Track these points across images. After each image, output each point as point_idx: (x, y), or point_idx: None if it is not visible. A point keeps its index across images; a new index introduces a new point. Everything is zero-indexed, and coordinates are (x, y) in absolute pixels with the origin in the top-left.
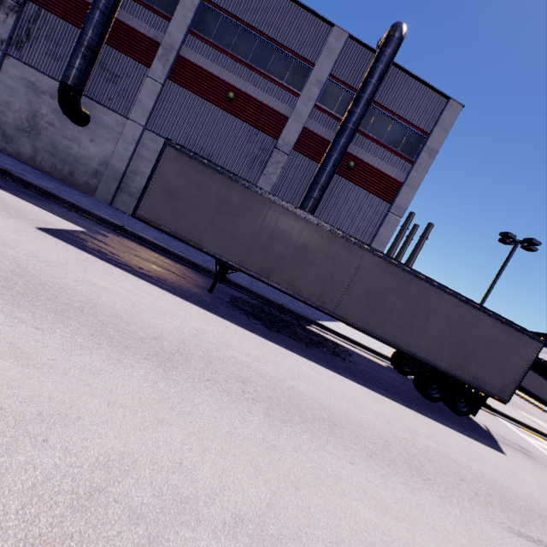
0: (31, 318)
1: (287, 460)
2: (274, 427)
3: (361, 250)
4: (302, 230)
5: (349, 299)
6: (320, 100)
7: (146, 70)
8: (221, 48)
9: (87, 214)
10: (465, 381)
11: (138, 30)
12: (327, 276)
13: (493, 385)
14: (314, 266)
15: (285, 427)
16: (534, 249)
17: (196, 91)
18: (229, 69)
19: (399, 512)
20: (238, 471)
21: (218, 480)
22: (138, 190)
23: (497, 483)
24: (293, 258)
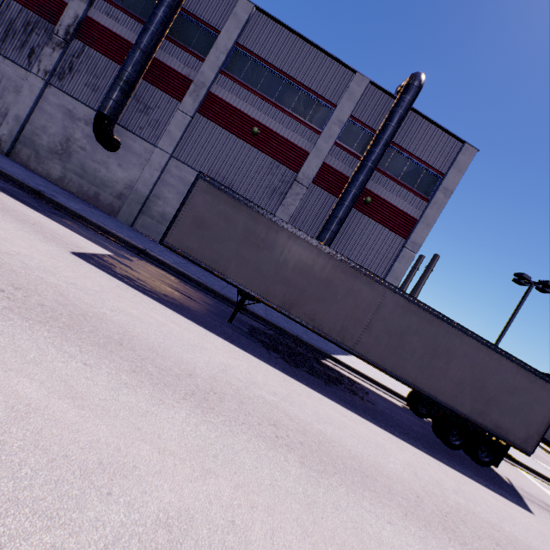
0: (79, 352)
1: (329, 518)
2: (311, 479)
3: (383, 288)
4: (326, 265)
5: (370, 336)
6: (340, 138)
7: (177, 103)
8: (249, 87)
9: (112, 236)
10: (487, 429)
11: (173, 68)
12: (348, 312)
13: (516, 435)
14: (336, 301)
15: (322, 479)
16: (549, 291)
17: (222, 124)
18: (255, 106)
19: None
20: (286, 531)
21: (270, 542)
22: (160, 213)
23: (532, 549)
24: (315, 292)
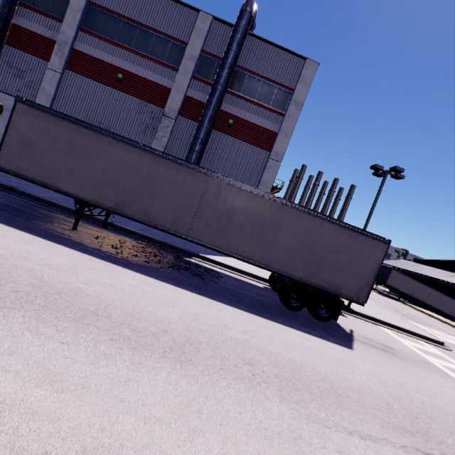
0: None
1: None
2: None
3: (205, 176)
4: (148, 163)
5: (201, 222)
6: (197, 72)
7: (47, 64)
8: (108, 39)
9: None
10: (321, 287)
11: (37, 32)
12: (177, 203)
13: (349, 289)
14: (164, 194)
15: None
16: (401, 176)
17: (90, 76)
18: (116, 55)
19: (76, 385)
20: None
21: None
22: None
23: (306, 368)
24: (143, 190)
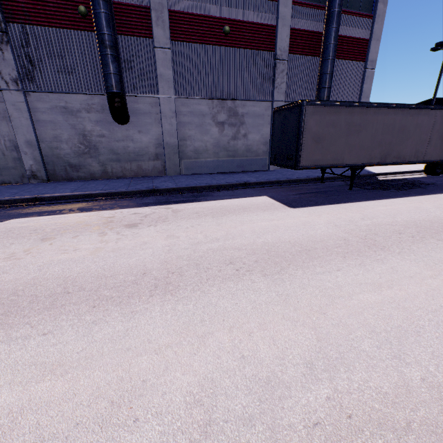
0: None
1: None
2: None
3: (434, 111)
4: (400, 117)
5: (431, 147)
6: None
7: (149, 41)
8: None
9: (220, 187)
10: None
11: (122, 2)
12: (417, 140)
13: None
14: (409, 137)
15: None
16: None
17: (196, 40)
18: (214, 2)
19: None
20: None
21: None
22: (193, 151)
23: None
24: (397, 140)
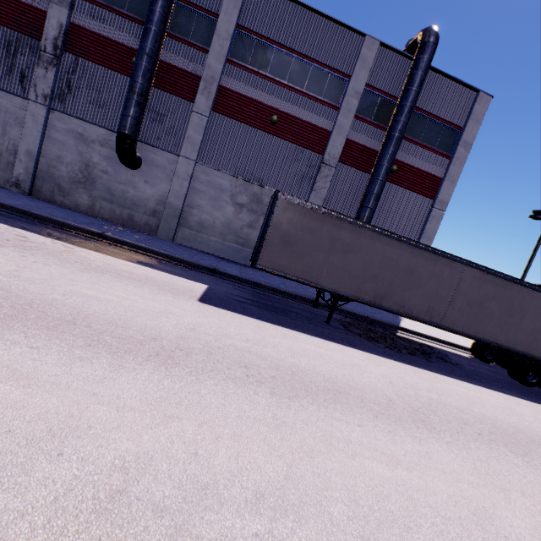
0: (343, 416)
1: None
2: (531, 464)
3: (461, 265)
4: (408, 255)
5: (453, 310)
6: (358, 110)
7: (189, 105)
8: (259, 72)
9: (182, 262)
10: None
11: (177, 66)
12: (433, 293)
13: None
14: (421, 286)
15: (533, 461)
16: None
17: (240, 118)
18: (269, 92)
19: None
20: None
21: None
22: (197, 222)
23: None
24: (401, 282)
